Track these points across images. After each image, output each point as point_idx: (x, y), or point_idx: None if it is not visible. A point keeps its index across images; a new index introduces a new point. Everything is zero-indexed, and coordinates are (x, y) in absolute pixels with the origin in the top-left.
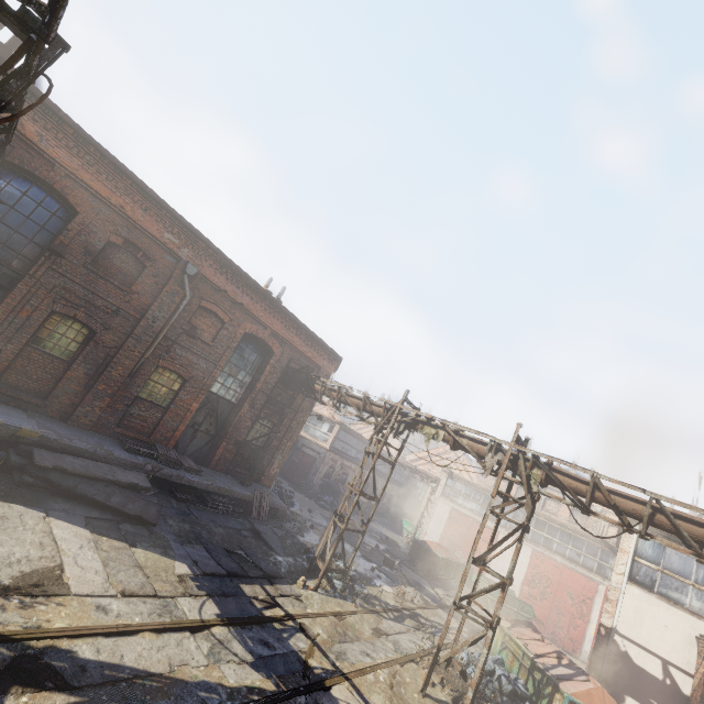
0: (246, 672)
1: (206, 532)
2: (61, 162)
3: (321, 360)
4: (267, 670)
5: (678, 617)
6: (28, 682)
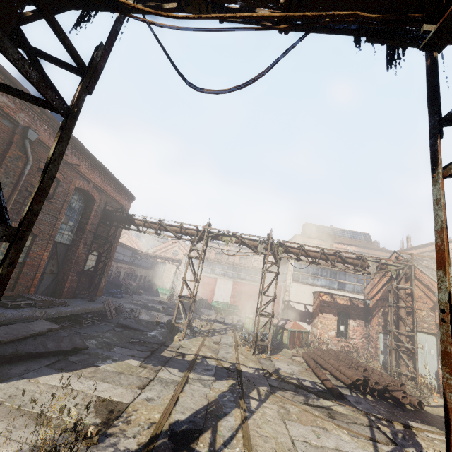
0: (221, 383)
1: (106, 339)
2: None
3: (124, 201)
4: (222, 378)
5: (307, 288)
6: (190, 441)
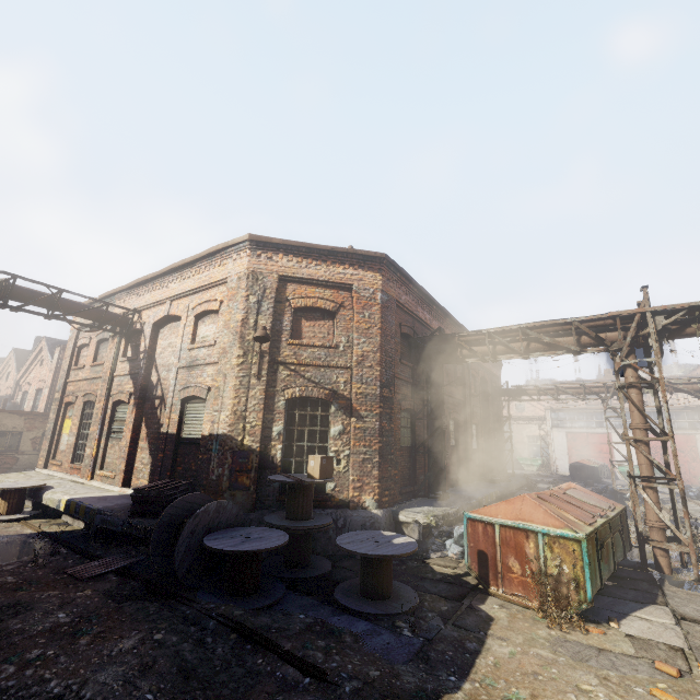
0: None
1: None
2: (434, 329)
3: (497, 372)
4: None
5: None
6: None
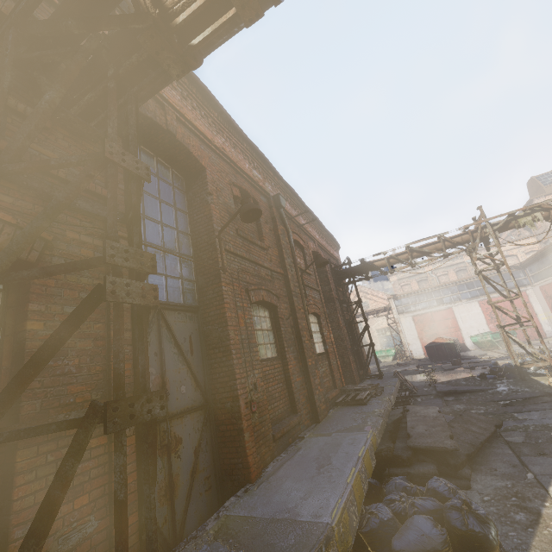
0: None
1: (474, 411)
2: (167, 98)
3: (335, 253)
4: None
5: None
6: None
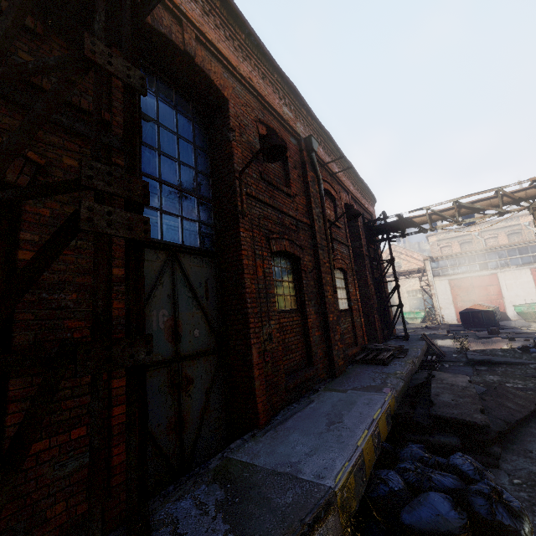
0: None
1: (509, 384)
2: (185, 12)
3: (370, 207)
4: None
5: None
6: None
